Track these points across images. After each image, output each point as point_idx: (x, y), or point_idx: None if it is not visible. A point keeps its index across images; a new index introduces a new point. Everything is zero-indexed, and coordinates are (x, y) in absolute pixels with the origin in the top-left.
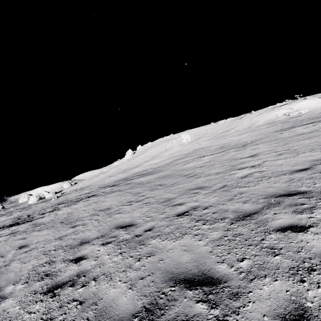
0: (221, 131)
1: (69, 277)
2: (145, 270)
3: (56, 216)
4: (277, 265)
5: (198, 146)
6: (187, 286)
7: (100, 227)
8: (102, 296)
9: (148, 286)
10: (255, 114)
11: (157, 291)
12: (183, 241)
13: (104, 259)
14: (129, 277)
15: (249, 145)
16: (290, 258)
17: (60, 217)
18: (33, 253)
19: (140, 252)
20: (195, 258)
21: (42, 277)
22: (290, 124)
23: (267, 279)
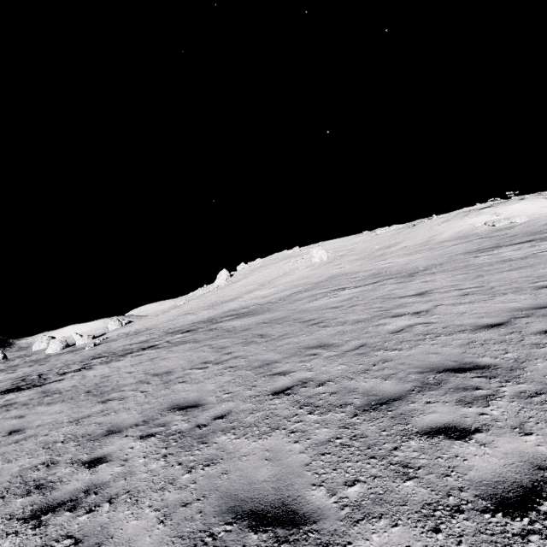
0: (379, 247)
1: (73, 493)
2: (195, 490)
3: (82, 381)
4: (404, 498)
5: (338, 270)
6: (253, 524)
7: (145, 405)
8: (114, 532)
9: (191, 520)
10: (437, 220)
11: (203, 530)
12: (269, 441)
13: (136, 464)
14: (166, 500)
15: (420, 274)
16: (429, 486)
17: (88, 382)
18: (28, 444)
19: (196, 456)
20: (280, 474)
21: (30, 490)
22: (493, 241)
23: (382, 522)
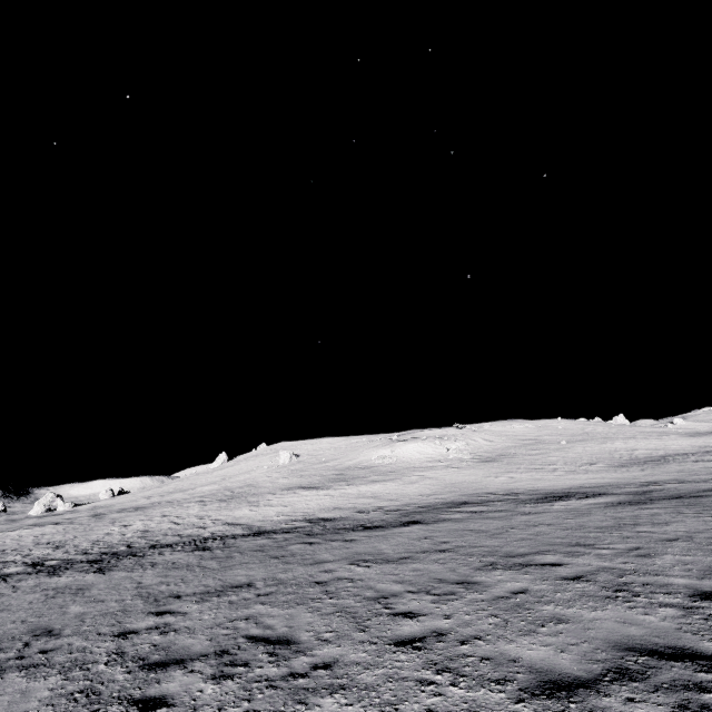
0: (325, 459)
1: None
2: None
3: None
4: None
5: (261, 479)
6: None
7: None
8: None
9: None
10: (376, 442)
11: None
12: None
13: None
14: None
15: (225, 501)
16: None
17: None
18: None
19: None
20: None
21: None
22: (322, 481)
23: None
